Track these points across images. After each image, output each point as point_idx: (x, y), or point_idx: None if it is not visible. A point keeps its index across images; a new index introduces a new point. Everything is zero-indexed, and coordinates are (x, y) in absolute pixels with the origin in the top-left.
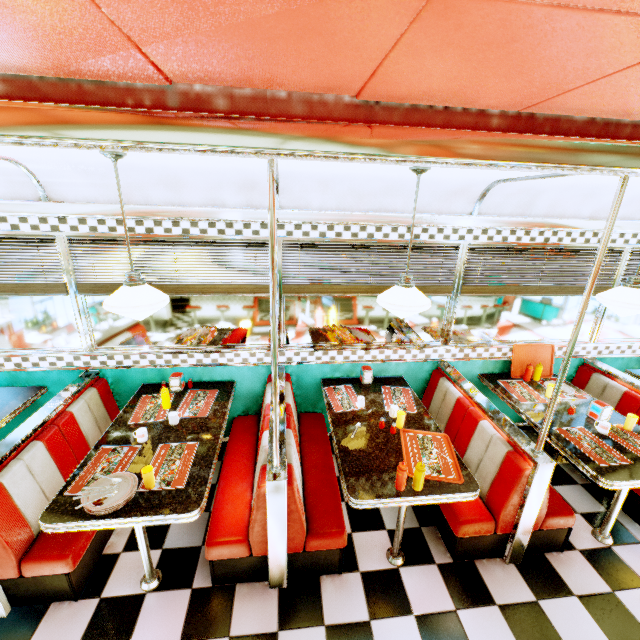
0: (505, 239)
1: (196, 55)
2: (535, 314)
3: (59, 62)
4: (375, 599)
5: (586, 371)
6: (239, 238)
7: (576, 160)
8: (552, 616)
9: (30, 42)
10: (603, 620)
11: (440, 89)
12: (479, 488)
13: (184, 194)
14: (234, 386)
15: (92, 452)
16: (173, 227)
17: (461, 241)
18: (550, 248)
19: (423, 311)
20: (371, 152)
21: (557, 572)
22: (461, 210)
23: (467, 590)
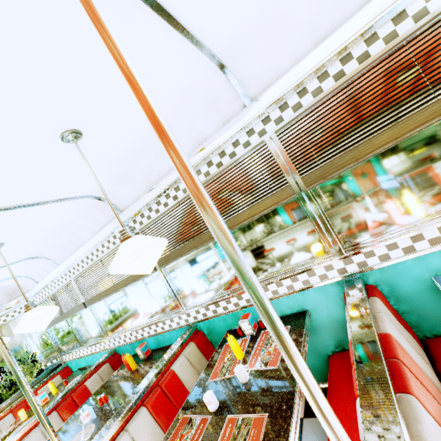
0: None
1: None
2: None
3: None
4: None
5: None
6: (235, 160)
7: None
8: None
9: None
10: None
11: None
12: None
13: None
14: (306, 317)
15: (174, 423)
16: None
17: None
18: None
19: None
20: None
21: None
22: None
23: None
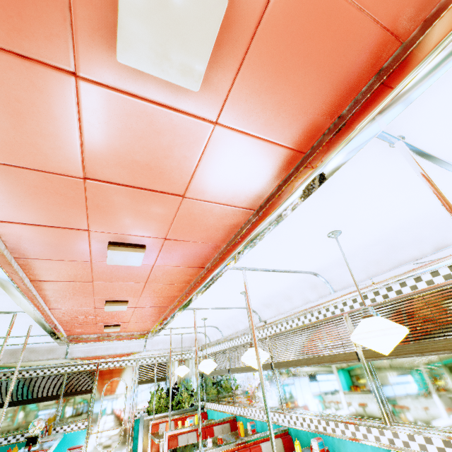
0: None
1: (188, 262)
2: None
3: (189, 275)
4: None
5: None
6: (325, 319)
7: (276, 205)
8: None
9: (180, 275)
10: None
11: (220, 231)
12: None
13: (294, 302)
14: None
15: None
16: (298, 321)
17: None
18: None
19: None
20: (227, 257)
21: None
22: None
23: None
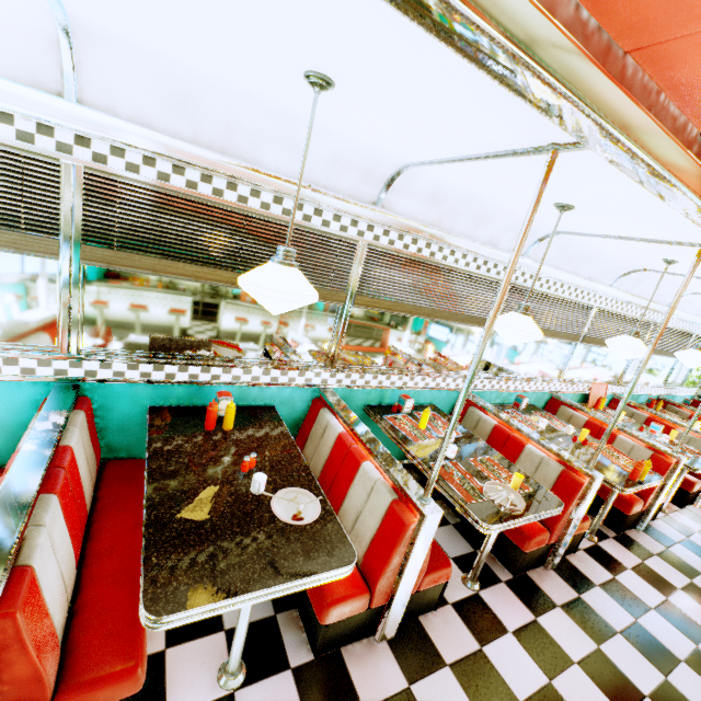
0: (612, 306)
1: None
2: (604, 361)
3: None
4: (604, 564)
5: (617, 403)
6: (488, 275)
7: None
8: (679, 555)
9: None
10: (696, 553)
11: None
12: (662, 476)
13: (479, 230)
14: (439, 409)
15: (430, 468)
16: (449, 255)
17: (595, 304)
18: (626, 316)
19: (557, 353)
20: None
21: (661, 532)
22: (607, 282)
23: (637, 549)
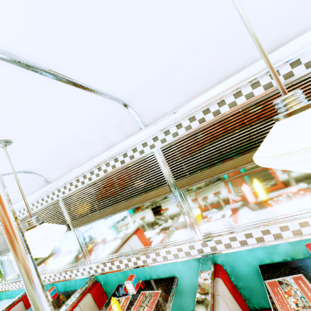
0: None
1: None
2: None
3: None
4: None
5: None
6: (133, 161)
7: None
8: None
9: None
10: None
11: None
12: None
13: (93, 149)
14: (174, 284)
15: None
16: (99, 172)
17: None
18: None
19: None
20: None
21: None
22: None
23: None
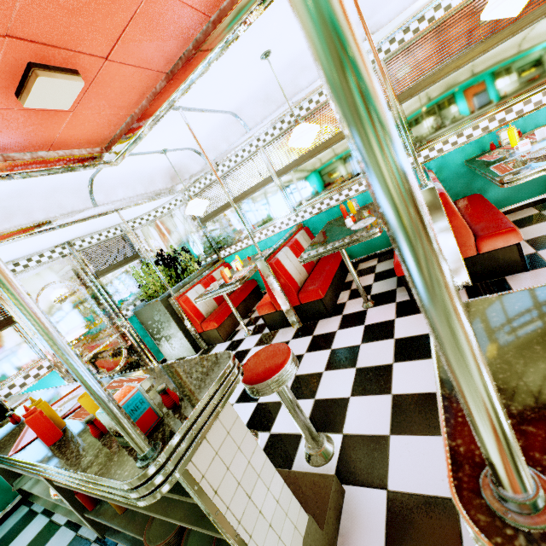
0: None
1: None
2: None
3: None
4: None
5: None
6: None
7: None
8: None
9: None
10: None
11: None
12: None
13: None
14: None
15: (485, 171)
16: None
17: None
18: None
19: None
20: None
21: None
22: None
23: None
